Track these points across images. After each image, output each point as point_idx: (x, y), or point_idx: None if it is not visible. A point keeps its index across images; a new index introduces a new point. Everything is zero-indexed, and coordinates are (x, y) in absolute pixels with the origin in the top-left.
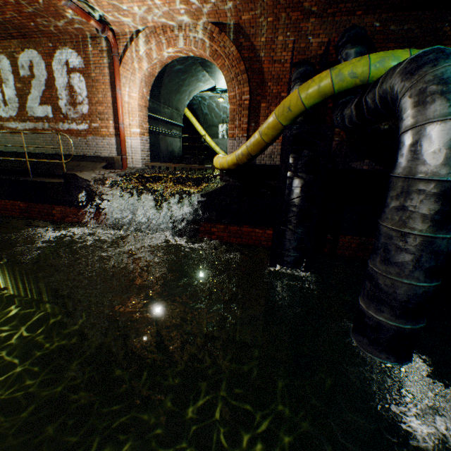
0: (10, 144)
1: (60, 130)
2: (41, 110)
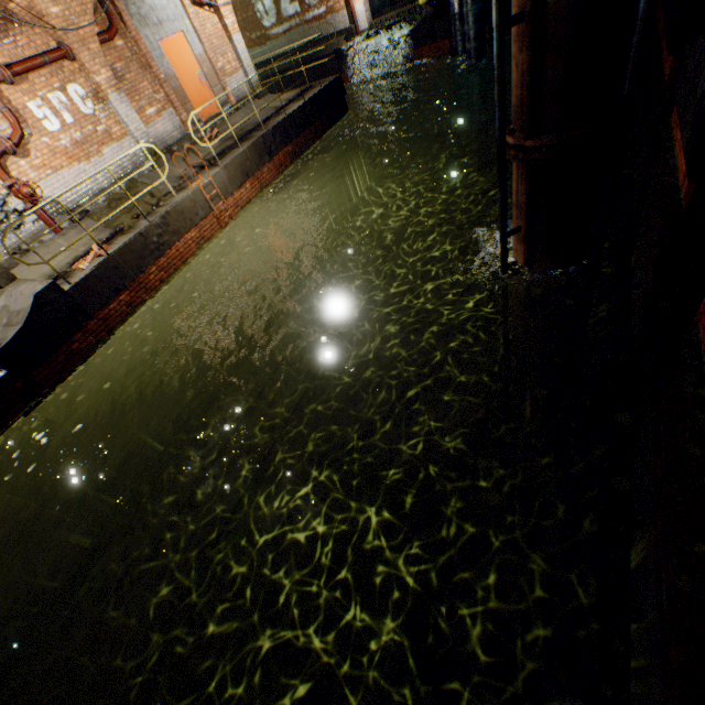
0: (277, 50)
1: (307, 21)
2: (292, 9)
